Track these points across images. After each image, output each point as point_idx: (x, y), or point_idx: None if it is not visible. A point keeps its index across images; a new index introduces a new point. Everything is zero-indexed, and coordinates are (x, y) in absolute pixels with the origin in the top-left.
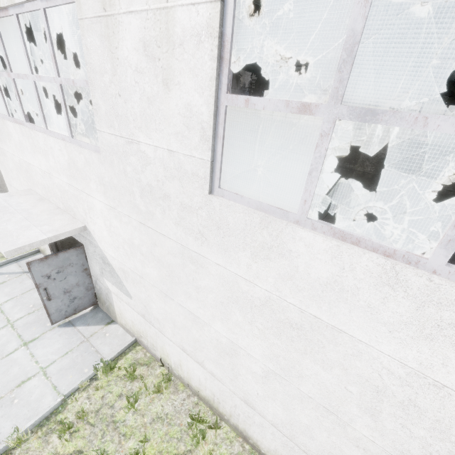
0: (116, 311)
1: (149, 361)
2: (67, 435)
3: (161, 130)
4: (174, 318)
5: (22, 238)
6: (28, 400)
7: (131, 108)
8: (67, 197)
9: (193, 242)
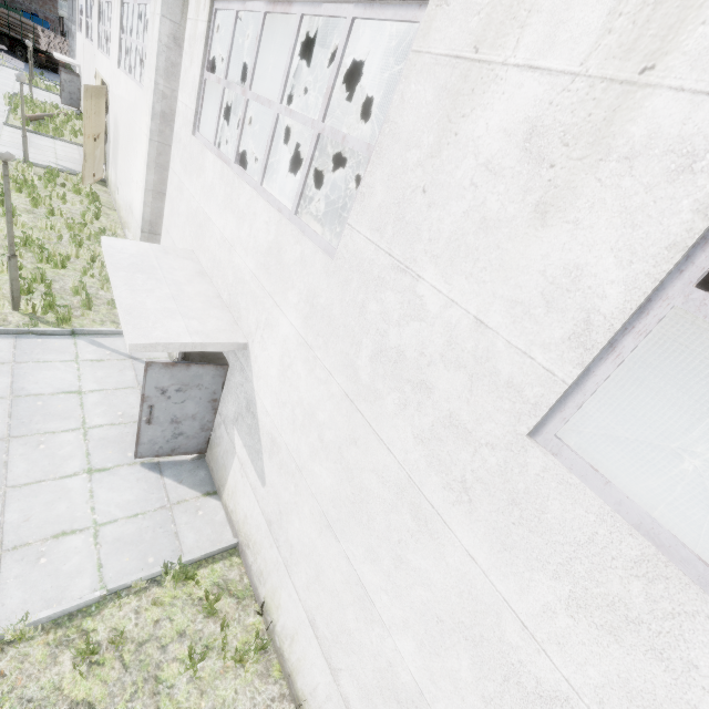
0: (227, 483)
1: (243, 593)
2: (86, 665)
3: (479, 280)
4: (324, 567)
5: (159, 329)
6: (59, 568)
7: (437, 220)
8: (240, 290)
9: (436, 486)
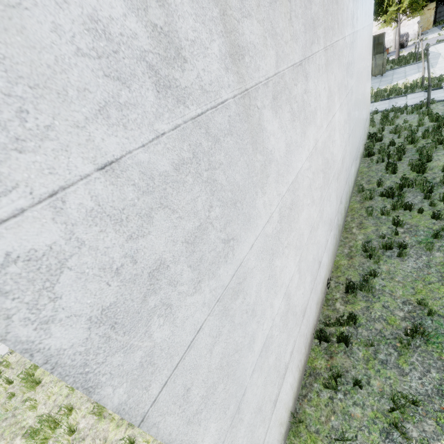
0: None
1: None
2: None
3: None
4: None
5: None
6: None
7: None
8: None
9: None
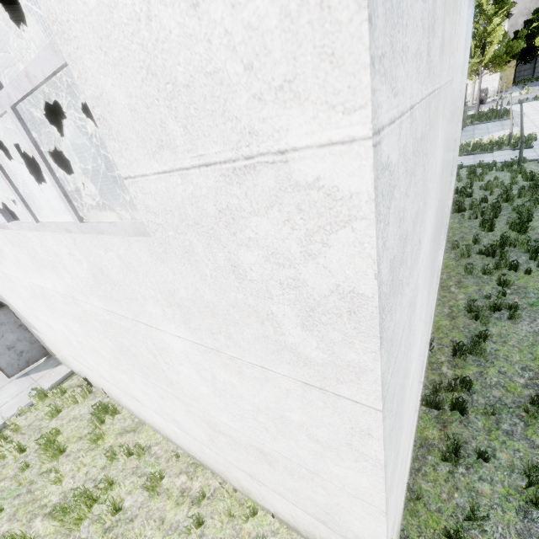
0: (54, 353)
1: (80, 383)
2: (3, 443)
3: None
4: (51, 334)
5: None
6: None
7: None
8: None
9: None
